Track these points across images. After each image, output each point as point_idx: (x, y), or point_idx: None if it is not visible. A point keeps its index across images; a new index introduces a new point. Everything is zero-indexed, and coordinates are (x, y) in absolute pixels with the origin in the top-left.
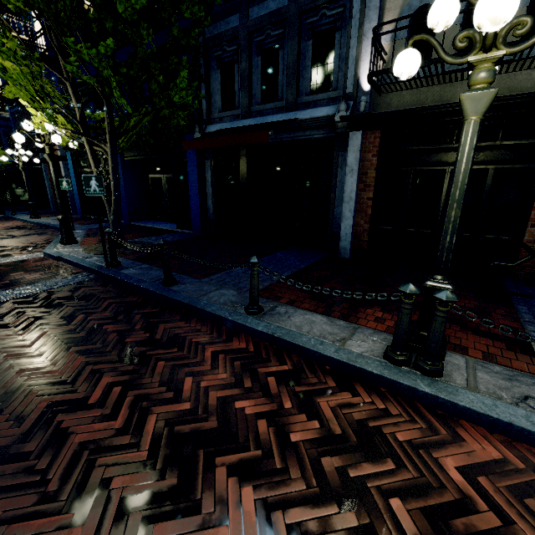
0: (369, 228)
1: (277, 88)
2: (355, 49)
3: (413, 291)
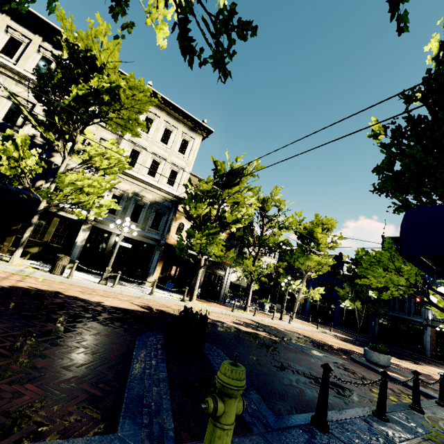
0: (435, 350)
1: (404, 309)
2: (426, 311)
3: (442, 353)
